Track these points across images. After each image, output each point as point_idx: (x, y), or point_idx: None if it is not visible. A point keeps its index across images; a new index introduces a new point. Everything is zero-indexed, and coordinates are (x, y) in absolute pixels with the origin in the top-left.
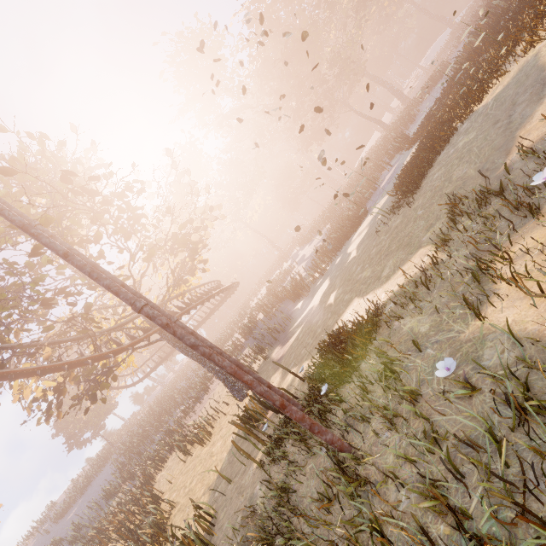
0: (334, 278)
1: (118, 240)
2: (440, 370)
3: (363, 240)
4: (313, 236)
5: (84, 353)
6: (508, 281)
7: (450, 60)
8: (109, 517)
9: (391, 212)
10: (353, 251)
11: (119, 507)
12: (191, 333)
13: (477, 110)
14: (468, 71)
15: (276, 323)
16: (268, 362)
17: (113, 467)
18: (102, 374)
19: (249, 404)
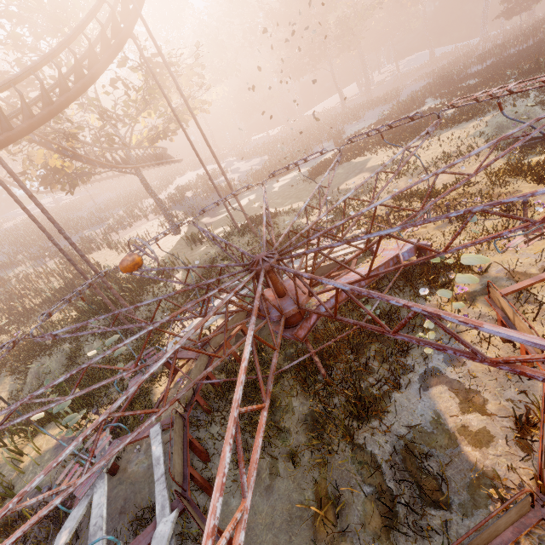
0: (260, 196)
1: (147, 95)
2: (286, 222)
3: (285, 185)
4: (251, 157)
5: (90, 156)
6: (308, 216)
7: (401, 93)
8: (19, 276)
9: (302, 181)
10: (277, 187)
11: (45, 268)
12: (216, 187)
13: (352, 162)
14: (376, 131)
15: (207, 204)
16: (198, 222)
17: (3, 250)
18: (84, 175)
19: (183, 238)
